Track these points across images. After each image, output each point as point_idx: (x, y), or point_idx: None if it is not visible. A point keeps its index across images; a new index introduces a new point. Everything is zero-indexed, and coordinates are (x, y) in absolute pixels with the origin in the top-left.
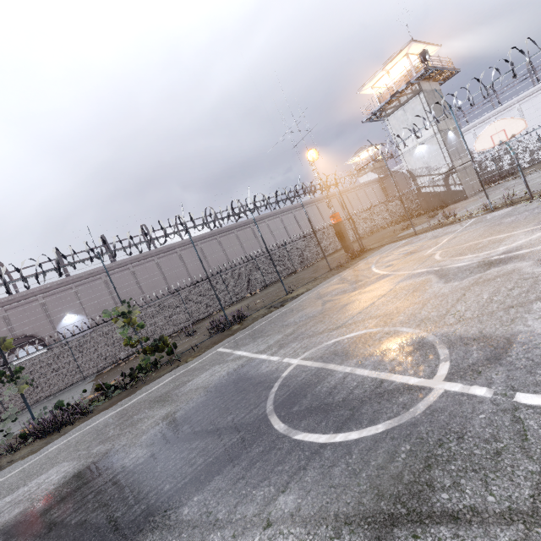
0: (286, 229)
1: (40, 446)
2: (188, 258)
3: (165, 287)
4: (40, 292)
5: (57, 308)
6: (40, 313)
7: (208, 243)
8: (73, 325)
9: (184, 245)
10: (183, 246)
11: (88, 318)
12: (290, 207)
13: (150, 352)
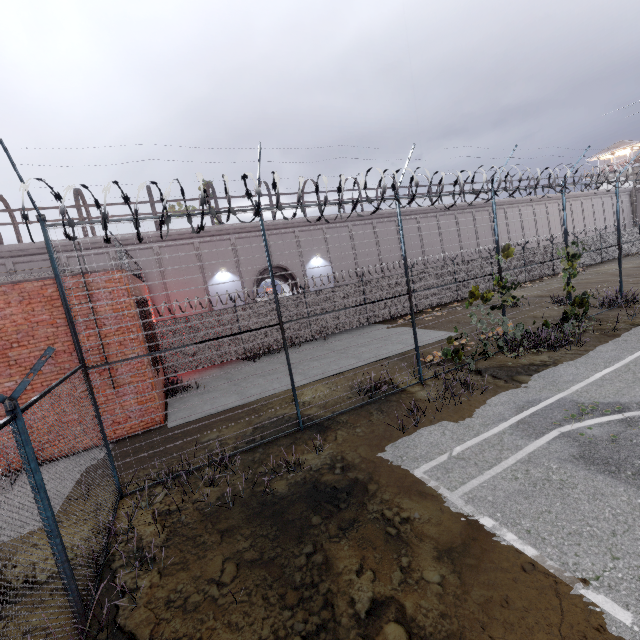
0: (521, 224)
1: (573, 356)
2: (425, 229)
3: (399, 255)
4: (298, 225)
5: (307, 246)
6: (294, 247)
7: (445, 218)
8: (318, 269)
9: (425, 212)
10: (423, 213)
11: (331, 266)
12: (533, 198)
13: (575, 305)
